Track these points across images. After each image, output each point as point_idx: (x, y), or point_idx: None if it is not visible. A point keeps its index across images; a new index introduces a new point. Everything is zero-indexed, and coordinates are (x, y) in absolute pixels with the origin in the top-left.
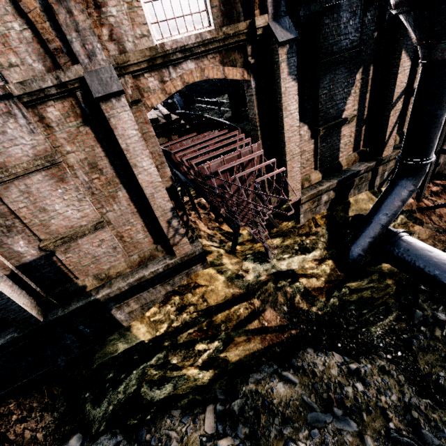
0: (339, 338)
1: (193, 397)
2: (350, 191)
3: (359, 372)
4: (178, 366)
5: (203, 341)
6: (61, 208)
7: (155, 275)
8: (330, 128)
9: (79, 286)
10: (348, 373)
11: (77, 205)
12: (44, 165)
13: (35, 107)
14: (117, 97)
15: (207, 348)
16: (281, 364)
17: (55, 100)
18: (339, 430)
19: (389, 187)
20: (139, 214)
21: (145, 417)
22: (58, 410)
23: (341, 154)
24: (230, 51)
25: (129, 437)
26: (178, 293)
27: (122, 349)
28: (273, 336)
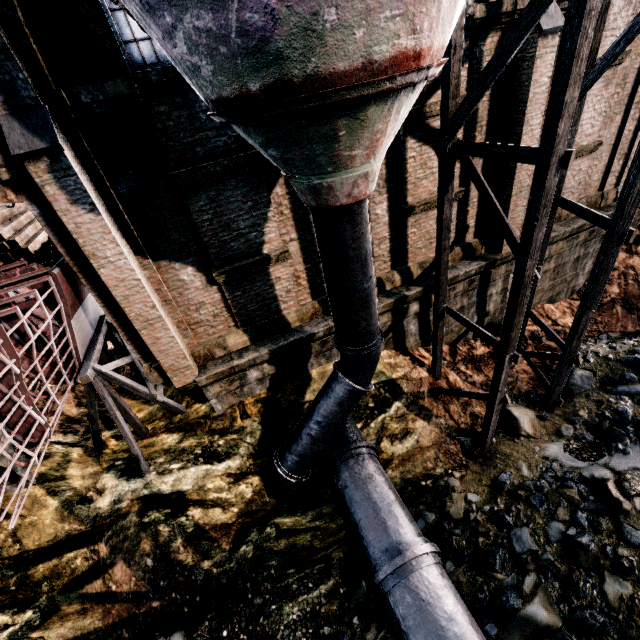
0: (230, 619)
1: None
2: (308, 361)
3: None
4: None
5: (6, 609)
6: None
7: None
8: (239, 271)
9: None
10: None
11: None
12: None
13: None
14: None
15: (10, 623)
16: None
17: None
18: None
19: (329, 378)
20: None
21: None
22: None
23: (285, 304)
24: None
25: None
26: None
27: None
28: (121, 610)
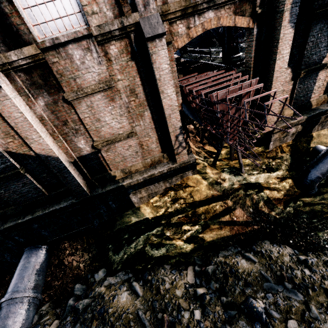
0: (291, 236)
1: (179, 259)
2: (314, 127)
3: (307, 262)
4: (170, 238)
5: (188, 224)
6: (109, 120)
7: (160, 174)
8: (310, 72)
9: (112, 176)
10: (297, 261)
11: (118, 118)
12: (104, 88)
13: (103, 45)
14: (160, 38)
15: (190, 229)
16: (244, 247)
17: (116, 40)
18: (288, 297)
19: None
20: (155, 130)
21: (147, 265)
22: (92, 253)
23: (313, 95)
24: (242, 2)
25: (136, 276)
26: (173, 189)
27: (134, 221)
28: (239, 228)
